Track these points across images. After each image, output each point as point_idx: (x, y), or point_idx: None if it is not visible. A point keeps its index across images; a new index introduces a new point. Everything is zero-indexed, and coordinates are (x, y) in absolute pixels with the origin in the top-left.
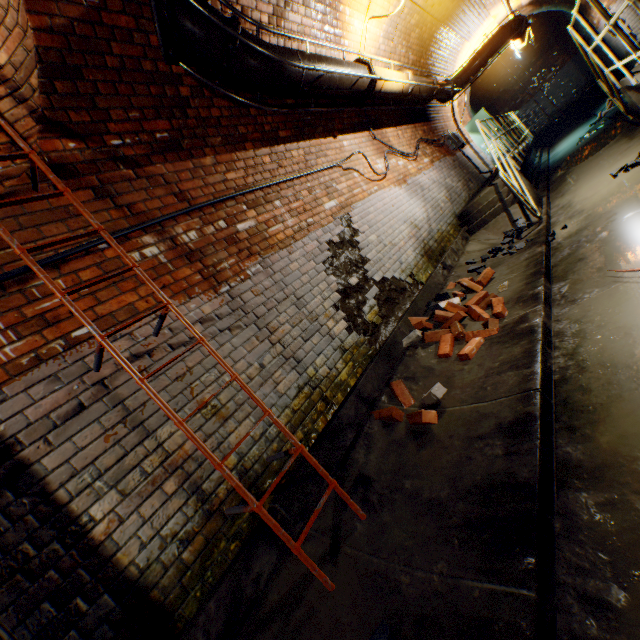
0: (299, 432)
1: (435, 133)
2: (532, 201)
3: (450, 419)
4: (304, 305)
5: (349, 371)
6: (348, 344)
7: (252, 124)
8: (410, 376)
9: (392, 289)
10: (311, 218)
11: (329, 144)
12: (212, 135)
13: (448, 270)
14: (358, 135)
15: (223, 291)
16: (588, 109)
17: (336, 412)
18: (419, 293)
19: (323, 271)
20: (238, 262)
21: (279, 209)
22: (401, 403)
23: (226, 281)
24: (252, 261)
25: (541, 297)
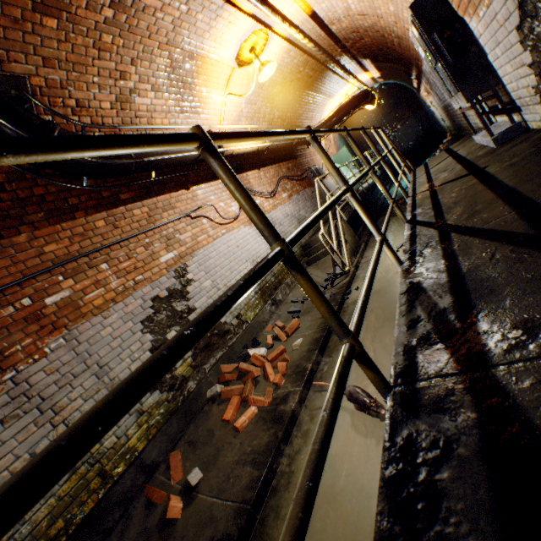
0: (60, 521)
1: (300, 168)
2: (346, 254)
3: (194, 511)
4: (107, 372)
5: (141, 434)
6: (148, 405)
7: (87, 193)
8: (194, 440)
9: (214, 334)
10: (141, 275)
11: (180, 196)
12: (33, 212)
13: (277, 305)
14: (215, 182)
15: (7, 378)
16: (422, 156)
17: (110, 488)
18: (240, 335)
19: (139, 331)
20: (36, 340)
21: (105, 272)
22: (172, 477)
23: (14, 365)
24: (55, 336)
25: (305, 376)
